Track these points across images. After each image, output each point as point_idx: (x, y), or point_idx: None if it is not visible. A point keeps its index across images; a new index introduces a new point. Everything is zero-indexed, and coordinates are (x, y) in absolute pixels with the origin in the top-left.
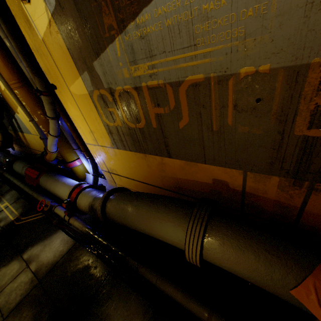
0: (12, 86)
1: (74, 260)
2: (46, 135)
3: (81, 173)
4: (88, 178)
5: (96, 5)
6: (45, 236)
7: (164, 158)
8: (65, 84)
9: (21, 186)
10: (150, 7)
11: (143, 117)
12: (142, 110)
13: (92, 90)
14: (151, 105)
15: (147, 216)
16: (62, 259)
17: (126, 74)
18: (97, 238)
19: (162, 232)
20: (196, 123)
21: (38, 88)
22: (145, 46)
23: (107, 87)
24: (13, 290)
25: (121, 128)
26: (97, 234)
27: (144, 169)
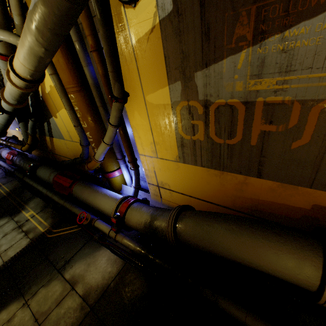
0: (69, 90)
1: (128, 284)
2: (91, 142)
3: (118, 184)
4: (124, 190)
5: (231, 15)
6: (87, 253)
7: (249, 178)
8: (142, 92)
9: (48, 194)
10: (313, 21)
11: (240, 133)
12: (242, 126)
13: (178, 100)
14: (260, 121)
15: (252, 244)
16: (113, 282)
17: (239, 87)
18: (155, 260)
19: (278, 265)
20: (319, 144)
21: (114, 94)
22: (284, 60)
23: (202, 99)
24: (60, 318)
25: (201, 142)
26: (154, 256)
27: (212, 187)
